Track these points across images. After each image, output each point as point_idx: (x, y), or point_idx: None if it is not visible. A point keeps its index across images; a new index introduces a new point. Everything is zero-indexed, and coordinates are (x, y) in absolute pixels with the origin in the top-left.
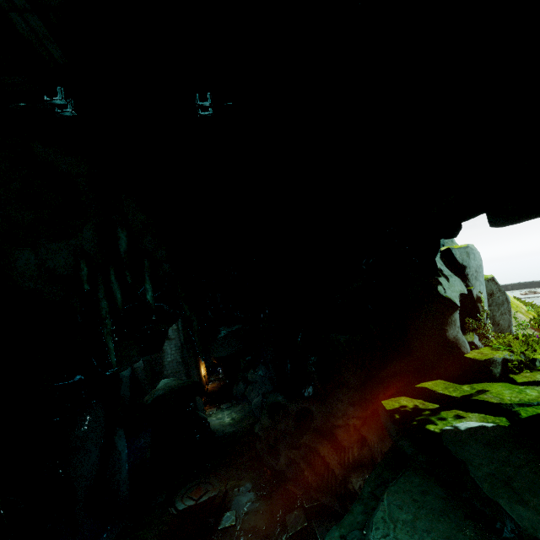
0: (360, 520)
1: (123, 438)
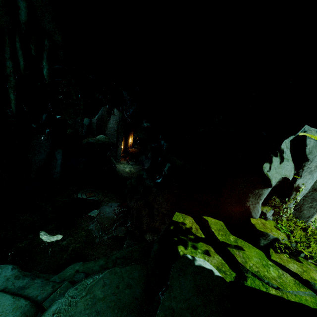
0: (95, 269)
1: (60, 154)
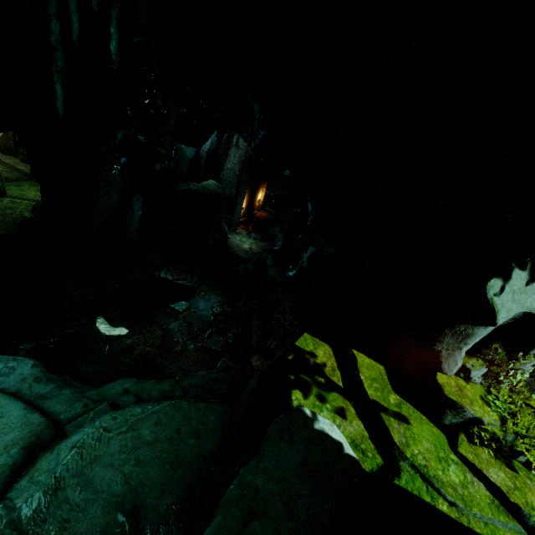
0: (153, 394)
1: (141, 202)
